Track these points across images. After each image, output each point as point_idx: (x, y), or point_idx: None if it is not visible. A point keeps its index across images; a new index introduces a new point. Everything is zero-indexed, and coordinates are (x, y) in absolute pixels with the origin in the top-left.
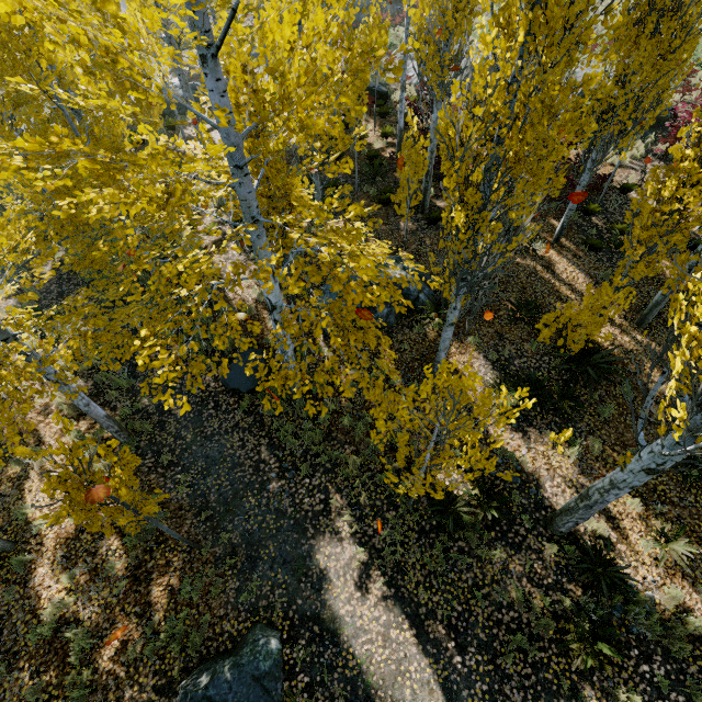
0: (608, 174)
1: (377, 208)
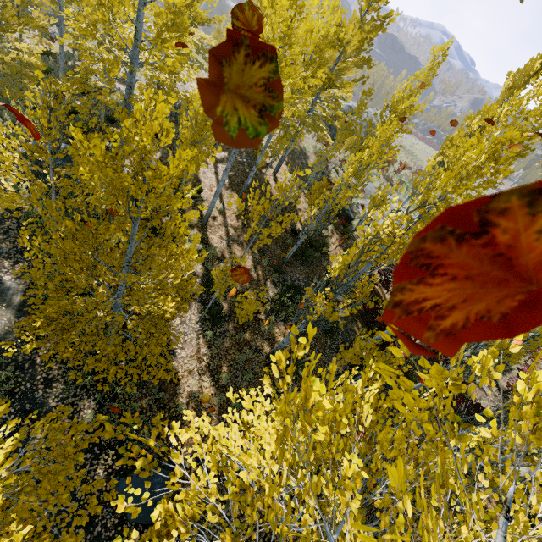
0: (478, 403)
1: (320, 333)
